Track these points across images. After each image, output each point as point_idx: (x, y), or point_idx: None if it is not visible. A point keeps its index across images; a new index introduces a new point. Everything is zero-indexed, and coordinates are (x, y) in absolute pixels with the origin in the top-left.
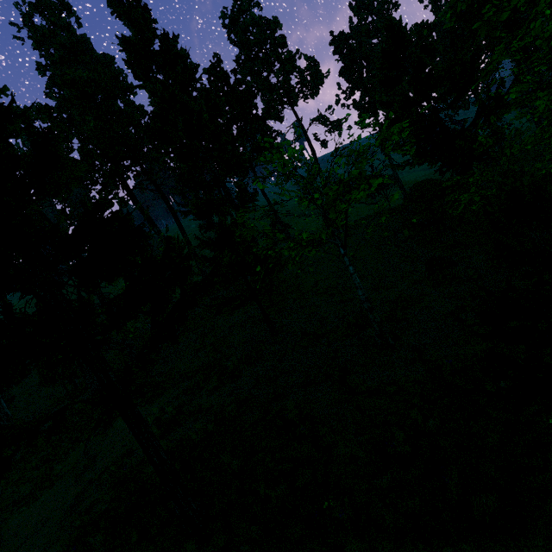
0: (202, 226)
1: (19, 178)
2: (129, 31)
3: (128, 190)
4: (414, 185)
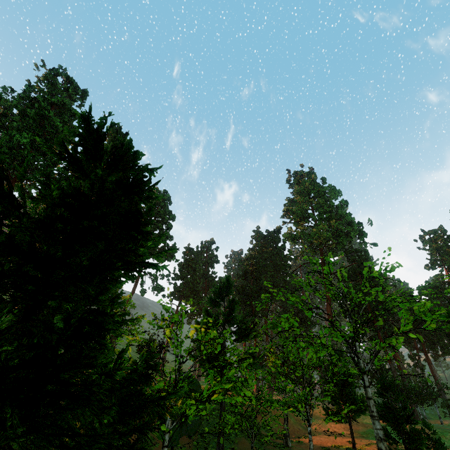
0: None
1: None
2: (108, 143)
3: None
4: (183, 373)
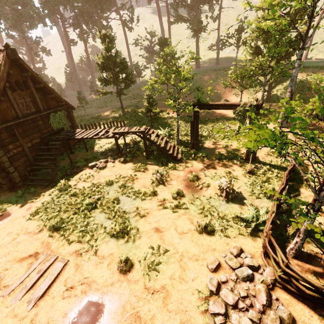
0: (160, 49)
1: (112, 57)
2: None
3: (151, 0)
4: None
